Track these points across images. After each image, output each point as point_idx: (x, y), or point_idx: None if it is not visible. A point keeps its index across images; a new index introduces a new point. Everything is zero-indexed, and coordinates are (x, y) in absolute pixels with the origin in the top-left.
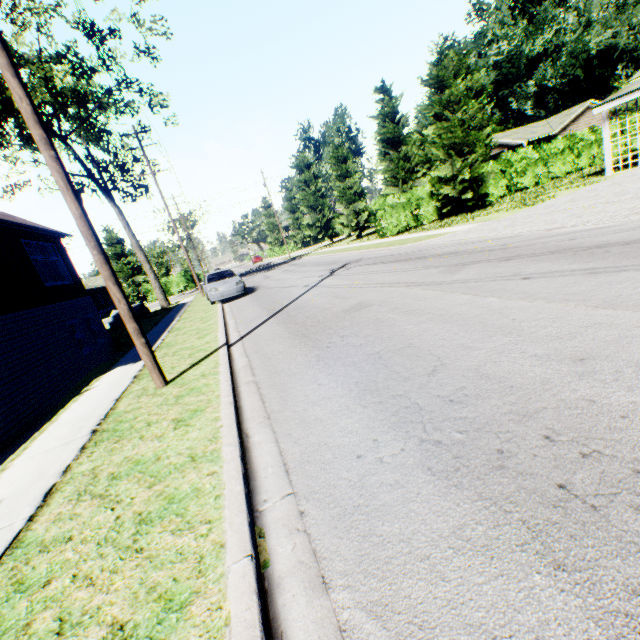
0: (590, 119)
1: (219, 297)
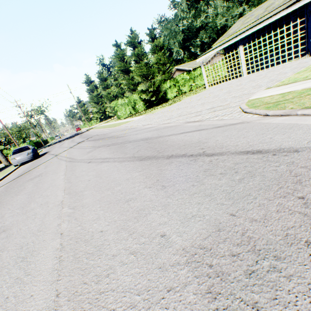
0: (219, 58)
1: (17, 163)
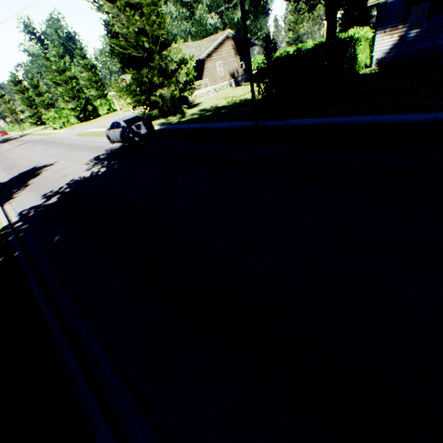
0: None
1: None
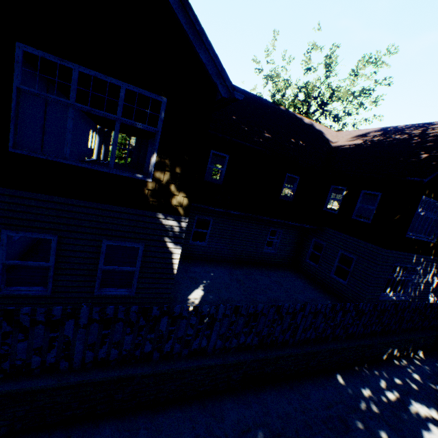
0: None
1: None
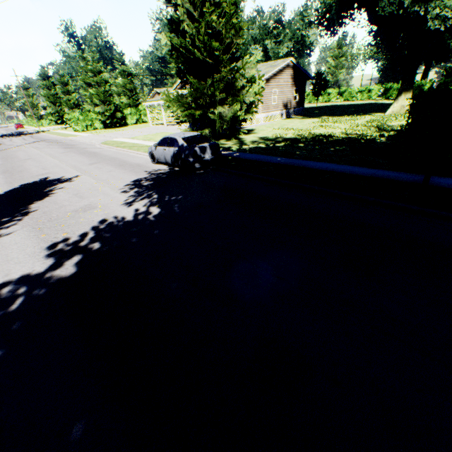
0: None
1: None
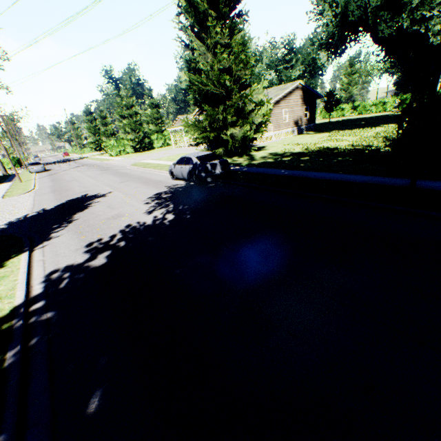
0: None
1: (35, 171)
